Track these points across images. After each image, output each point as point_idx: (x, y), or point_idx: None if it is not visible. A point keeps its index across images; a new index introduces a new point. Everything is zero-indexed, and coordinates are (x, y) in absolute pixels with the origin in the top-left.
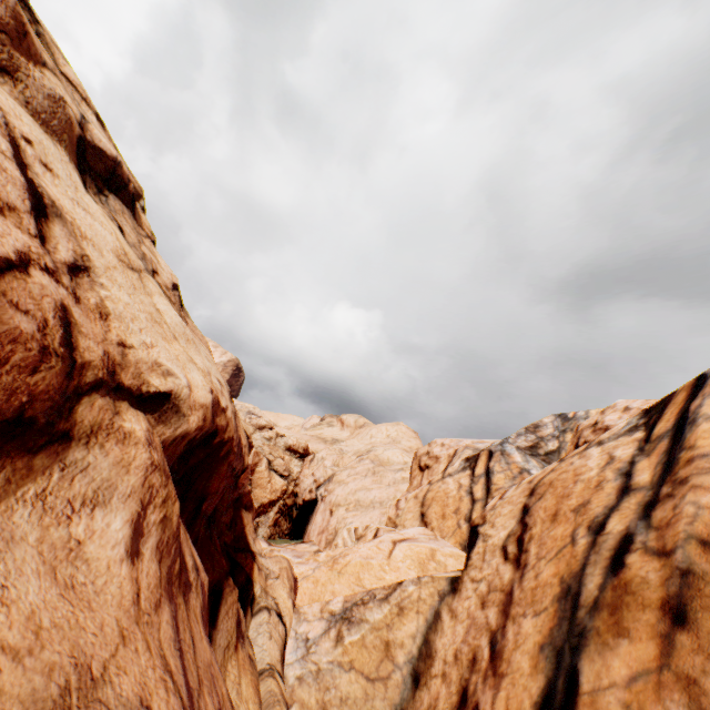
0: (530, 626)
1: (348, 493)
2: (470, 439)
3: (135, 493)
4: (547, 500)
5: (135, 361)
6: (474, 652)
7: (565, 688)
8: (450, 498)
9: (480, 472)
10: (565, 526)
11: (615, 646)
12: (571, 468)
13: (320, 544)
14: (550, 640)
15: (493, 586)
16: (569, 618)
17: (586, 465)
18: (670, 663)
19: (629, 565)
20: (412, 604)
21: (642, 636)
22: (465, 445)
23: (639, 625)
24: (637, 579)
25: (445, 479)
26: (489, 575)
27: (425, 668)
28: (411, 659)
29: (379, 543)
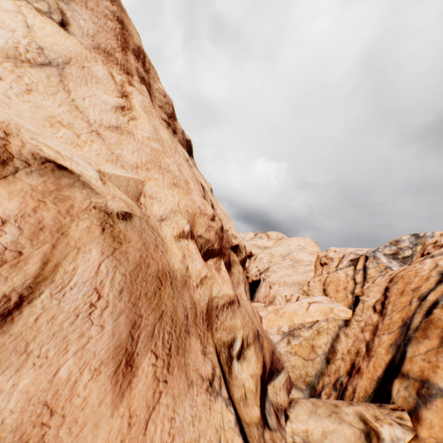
0: (386, 338)
1: (279, 277)
2: (353, 248)
3: (243, 280)
4: (399, 285)
5: (229, 235)
6: (357, 350)
7: (399, 357)
8: (341, 281)
9: (360, 267)
10: (406, 297)
11: (422, 342)
12: (414, 269)
13: (265, 303)
14: (395, 342)
15: (367, 323)
16: (404, 334)
17: (422, 268)
18: (442, 345)
19: (434, 313)
20: (324, 330)
21: (433, 337)
22: (349, 252)
23: (433, 334)
24: (436, 318)
25: (337, 271)
26: (365, 318)
27: (332, 356)
28: (324, 353)
29: (301, 303)
